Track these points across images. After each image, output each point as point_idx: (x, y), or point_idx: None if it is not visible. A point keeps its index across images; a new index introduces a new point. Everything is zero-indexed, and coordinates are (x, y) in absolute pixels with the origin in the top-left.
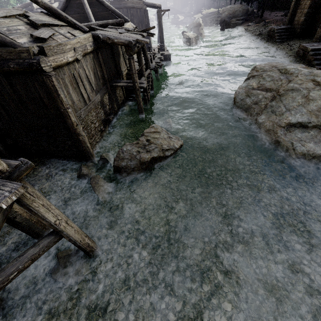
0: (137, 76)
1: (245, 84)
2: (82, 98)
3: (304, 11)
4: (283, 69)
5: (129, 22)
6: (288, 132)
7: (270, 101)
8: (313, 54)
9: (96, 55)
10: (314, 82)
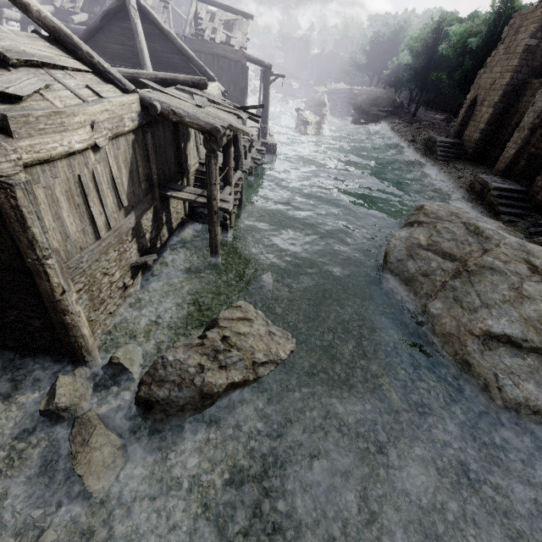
0: (218, 189)
1: (406, 232)
2: (92, 224)
3: (480, 126)
4: (471, 225)
5: (215, 82)
6: (486, 349)
7: (451, 278)
8: (497, 196)
9: (142, 137)
10: (529, 264)
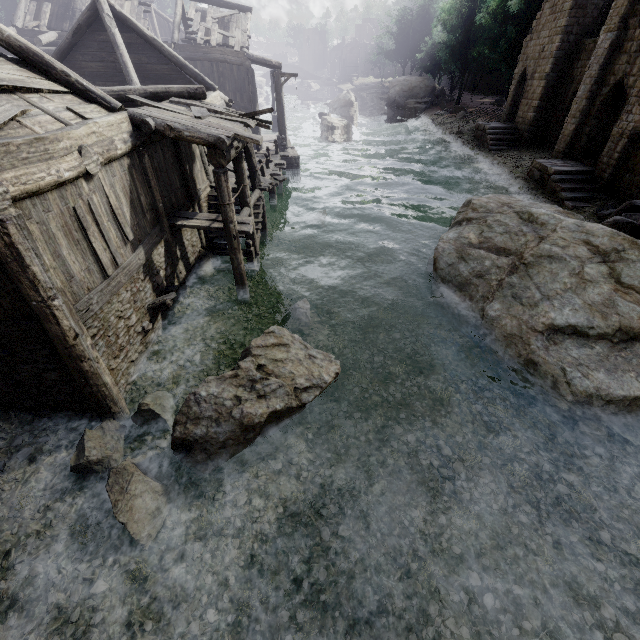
0: (233, 210)
1: (454, 233)
2: (96, 262)
3: (533, 103)
4: (525, 213)
5: (215, 91)
6: (551, 344)
7: (508, 275)
8: (558, 181)
9: (138, 161)
10: (590, 245)
